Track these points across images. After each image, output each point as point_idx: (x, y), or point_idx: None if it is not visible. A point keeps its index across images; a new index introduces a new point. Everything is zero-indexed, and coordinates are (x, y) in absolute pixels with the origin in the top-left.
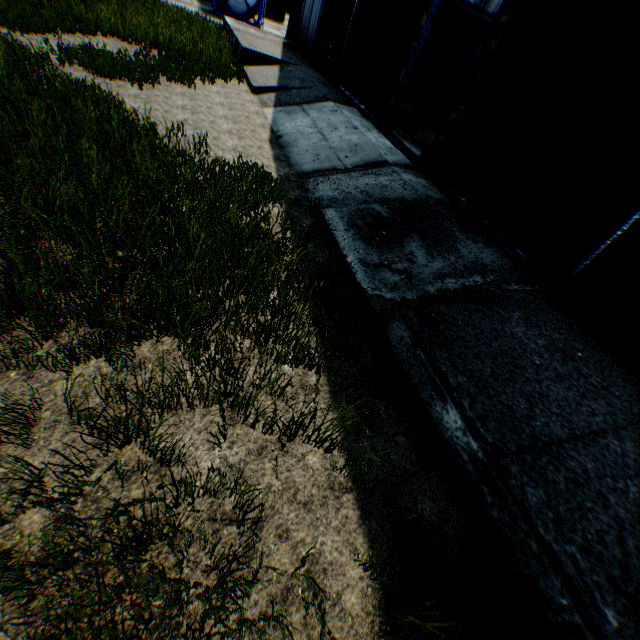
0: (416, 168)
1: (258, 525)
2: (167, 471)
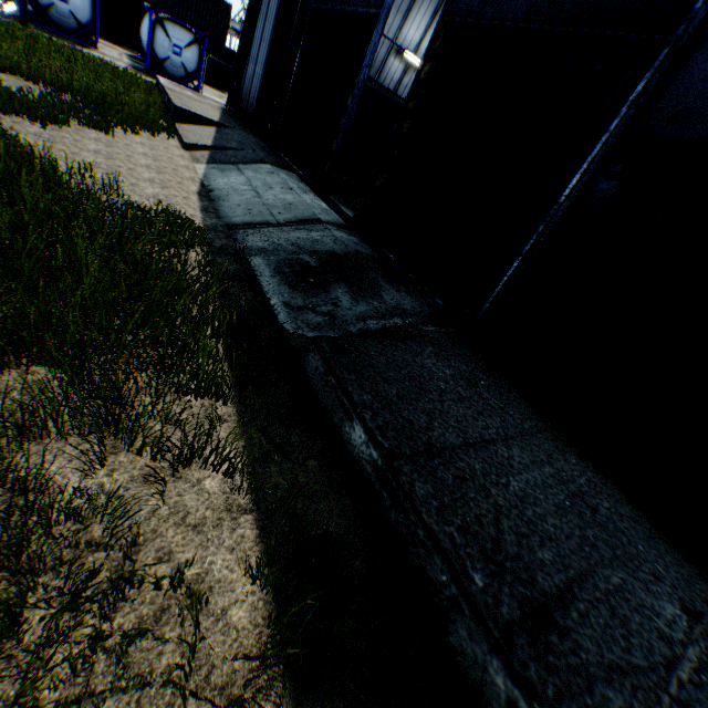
0: (349, 228)
1: (134, 550)
2: (21, 501)
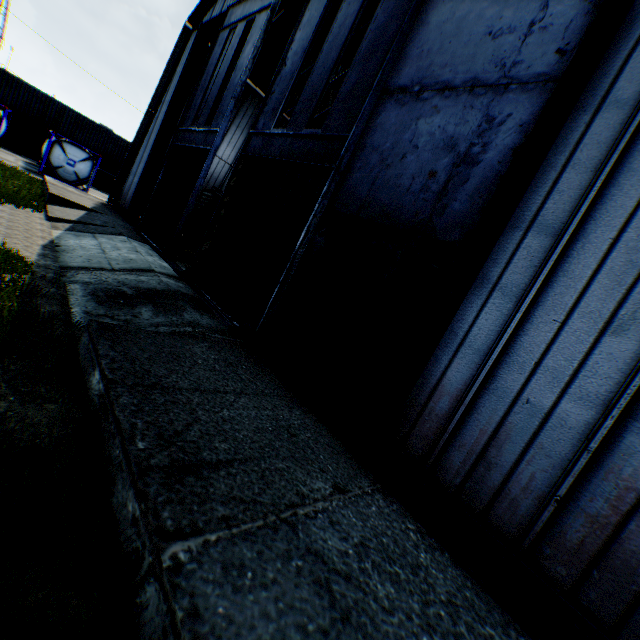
0: (181, 279)
1: None
2: None
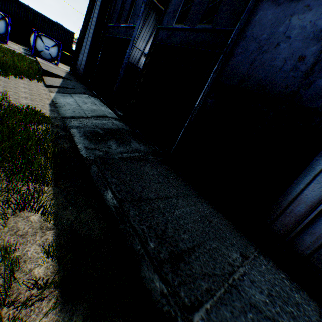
0: (121, 120)
1: None
2: None
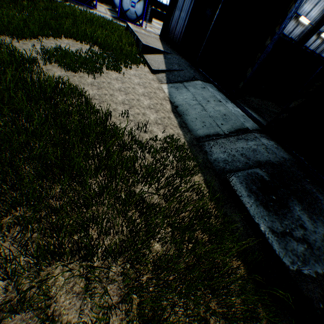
0: (263, 131)
1: None
2: None
